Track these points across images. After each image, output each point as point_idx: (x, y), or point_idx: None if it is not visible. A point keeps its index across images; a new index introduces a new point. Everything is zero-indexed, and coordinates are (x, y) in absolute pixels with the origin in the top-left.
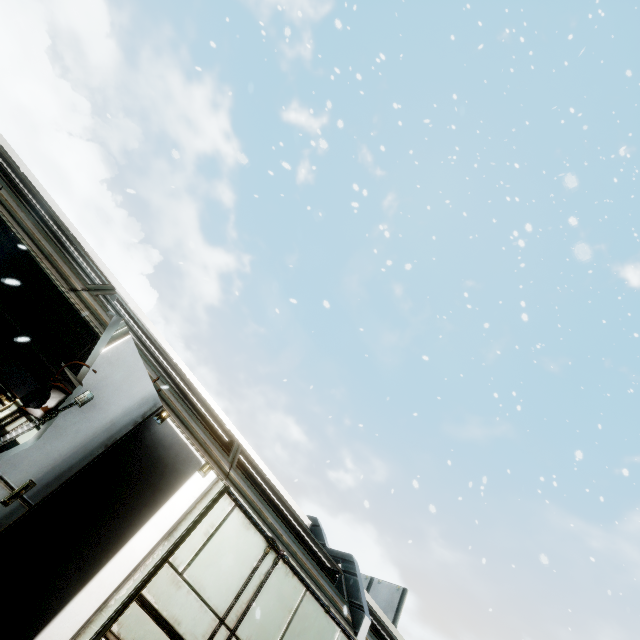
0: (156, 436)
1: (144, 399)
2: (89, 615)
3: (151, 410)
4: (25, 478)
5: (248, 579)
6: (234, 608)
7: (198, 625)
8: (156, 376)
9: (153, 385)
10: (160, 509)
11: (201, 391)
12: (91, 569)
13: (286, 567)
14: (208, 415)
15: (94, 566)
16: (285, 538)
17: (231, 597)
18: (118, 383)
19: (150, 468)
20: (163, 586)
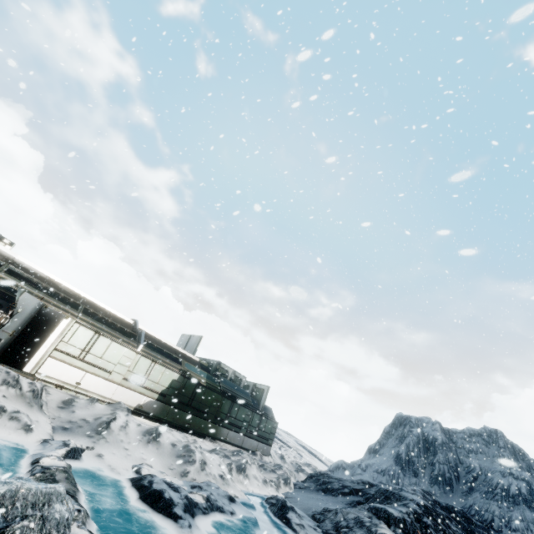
0: (46, 312)
1: (38, 304)
2: (43, 354)
3: (41, 306)
4: (12, 330)
5: (90, 341)
6: (87, 347)
7: (76, 352)
8: (39, 293)
9: (39, 297)
10: (55, 330)
11: (65, 284)
12: (40, 345)
13: (104, 336)
14: (70, 294)
15: (40, 345)
16: (106, 329)
17: (85, 345)
18: (27, 304)
19: (48, 321)
20: (62, 346)
